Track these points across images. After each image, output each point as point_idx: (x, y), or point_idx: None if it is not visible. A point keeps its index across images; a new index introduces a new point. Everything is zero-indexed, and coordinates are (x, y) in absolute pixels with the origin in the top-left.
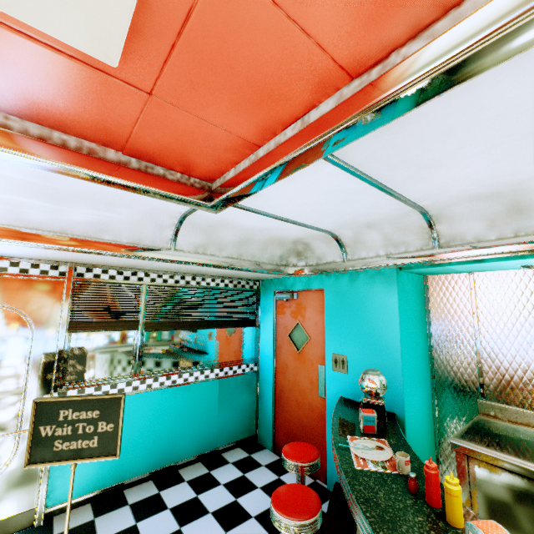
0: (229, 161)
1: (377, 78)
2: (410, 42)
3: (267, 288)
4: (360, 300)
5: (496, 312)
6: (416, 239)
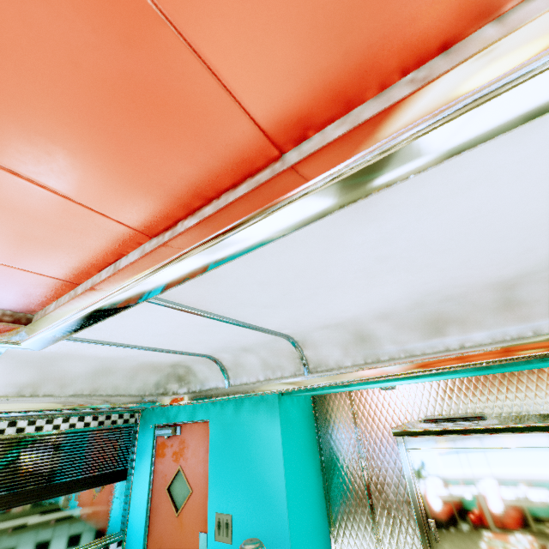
0: (46, 295)
1: (162, 244)
2: (190, 217)
3: (147, 420)
4: (245, 434)
5: (375, 434)
6: (290, 363)
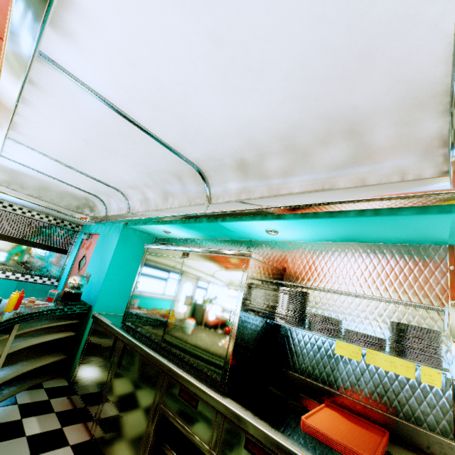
0: None
1: None
2: None
3: (83, 230)
4: (107, 241)
5: None
6: (125, 207)
